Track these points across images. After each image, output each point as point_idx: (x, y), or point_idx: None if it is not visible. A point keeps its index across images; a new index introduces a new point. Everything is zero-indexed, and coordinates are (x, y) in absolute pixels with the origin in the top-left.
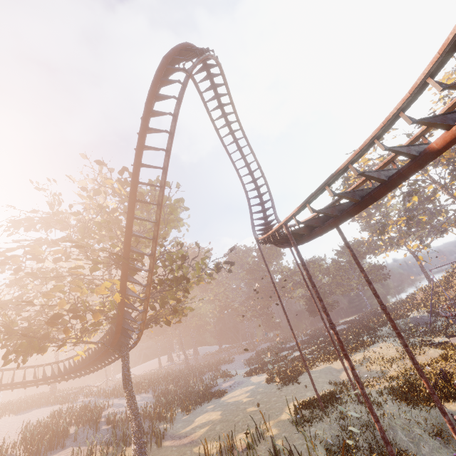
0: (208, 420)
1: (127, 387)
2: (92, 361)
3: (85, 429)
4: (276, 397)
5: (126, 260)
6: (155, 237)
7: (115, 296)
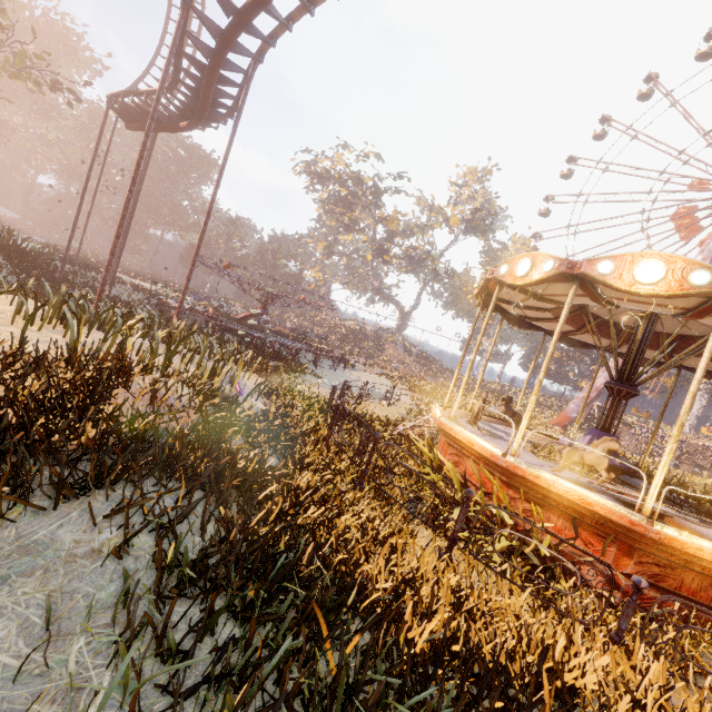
0: None
1: None
2: None
3: None
4: None
5: None
6: None
7: None
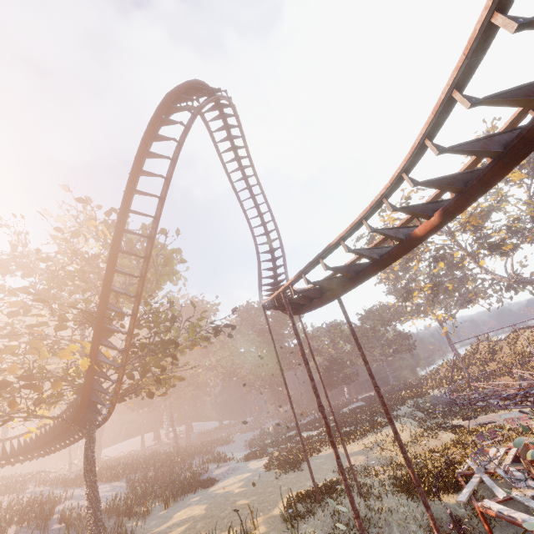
0: (189, 515)
1: (88, 474)
2: (48, 440)
3: (29, 529)
4: (272, 488)
5: (100, 319)
6: (139, 294)
7: (82, 362)
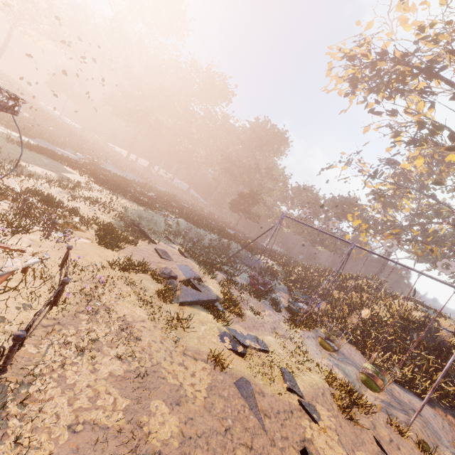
0: None
1: None
2: None
3: None
4: None
5: None
6: None
7: None
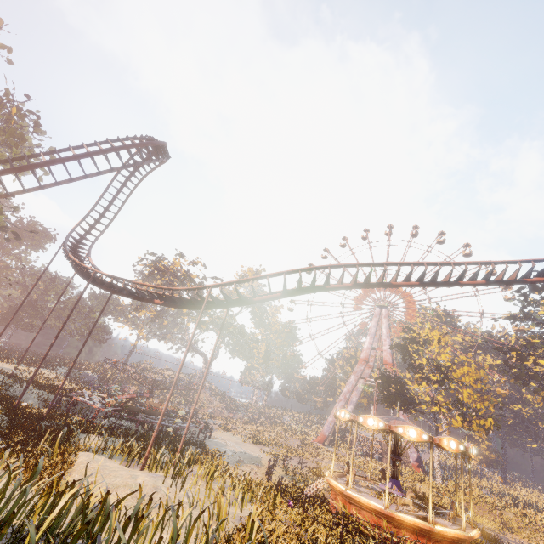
0: None
1: None
2: None
3: None
4: None
5: None
6: (12, 195)
7: None
